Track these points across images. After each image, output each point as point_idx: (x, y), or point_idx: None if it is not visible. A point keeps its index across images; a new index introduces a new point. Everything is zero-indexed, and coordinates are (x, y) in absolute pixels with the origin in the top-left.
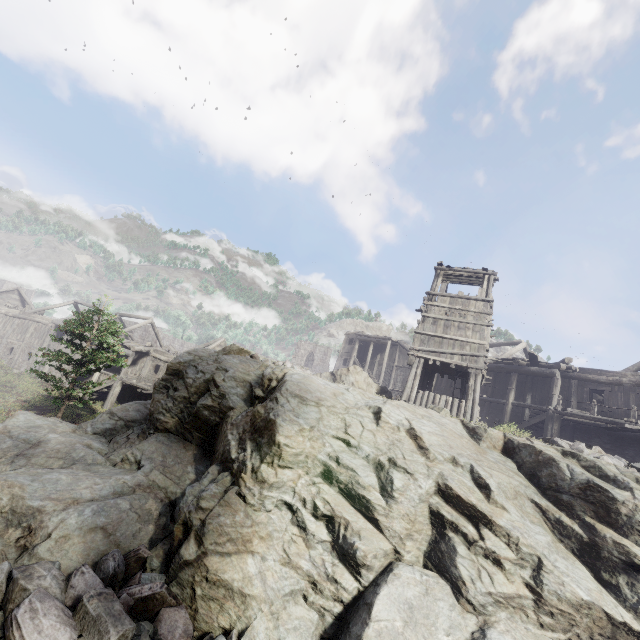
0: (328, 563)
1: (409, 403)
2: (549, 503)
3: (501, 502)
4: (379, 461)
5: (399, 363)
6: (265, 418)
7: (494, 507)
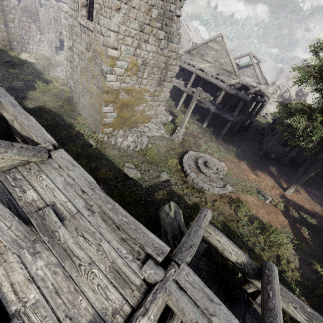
0: None
1: None
2: None
3: None
4: None
5: None
6: (303, 100)
7: None
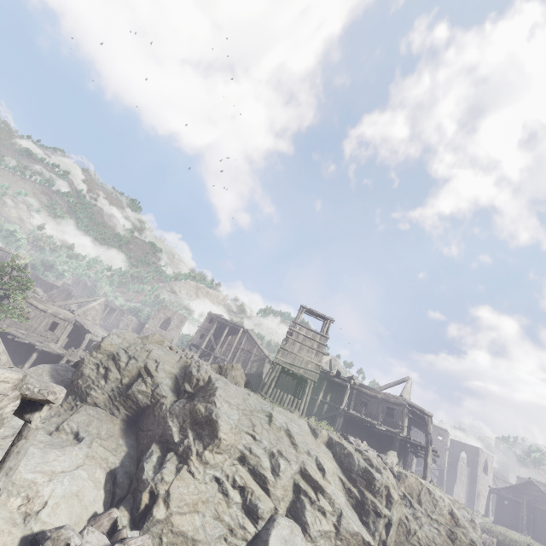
0: (240, 517)
1: (267, 397)
2: (346, 478)
3: (329, 479)
4: (272, 452)
5: (244, 347)
6: (206, 416)
7: (326, 482)
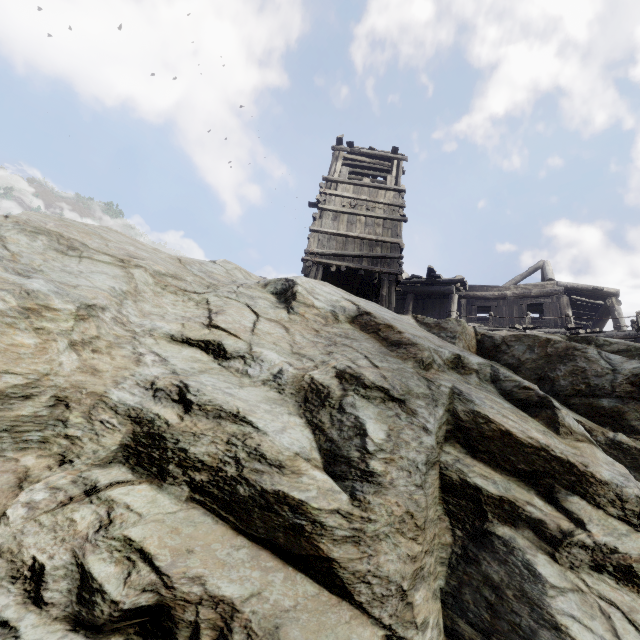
0: None
1: None
2: (582, 417)
3: (578, 429)
4: (313, 382)
5: None
6: None
7: (575, 442)
